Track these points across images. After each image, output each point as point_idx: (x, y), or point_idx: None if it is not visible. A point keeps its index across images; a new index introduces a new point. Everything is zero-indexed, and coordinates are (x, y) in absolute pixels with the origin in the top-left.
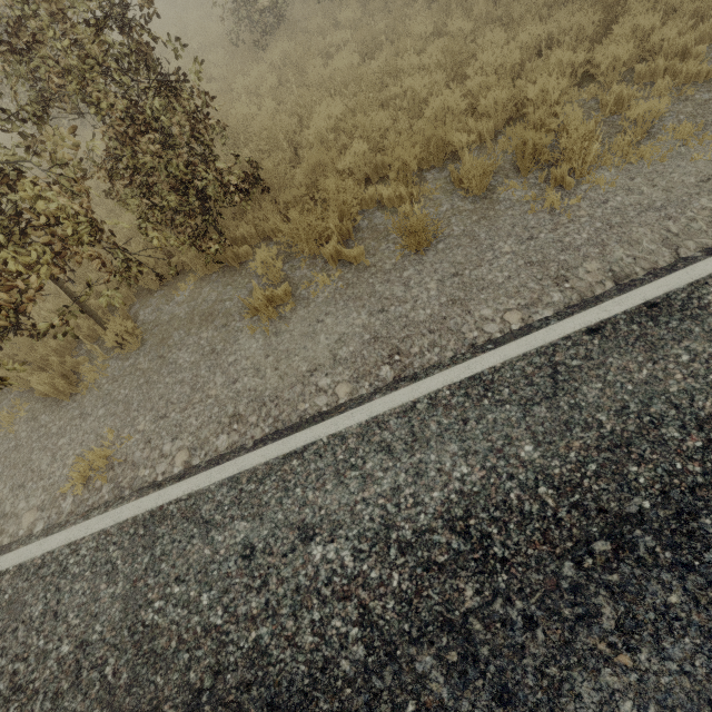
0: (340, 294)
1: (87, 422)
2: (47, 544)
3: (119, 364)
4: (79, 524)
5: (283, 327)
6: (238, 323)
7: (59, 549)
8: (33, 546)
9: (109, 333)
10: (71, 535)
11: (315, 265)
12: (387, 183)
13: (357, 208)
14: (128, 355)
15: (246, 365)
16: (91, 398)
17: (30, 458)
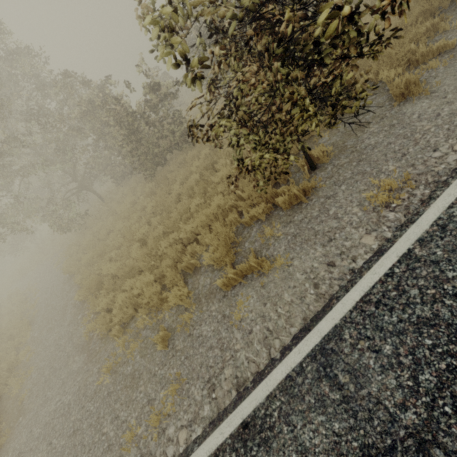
0: (454, 60)
1: (338, 196)
2: (424, 221)
3: (322, 173)
4: (436, 201)
5: (433, 89)
6: (391, 112)
7: (442, 214)
8: (412, 230)
9: (316, 150)
10: (440, 205)
11: (409, 73)
12: (419, 26)
13: (422, 31)
14: (323, 168)
15: (433, 109)
16: (324, 191)
17: (316, 231)
